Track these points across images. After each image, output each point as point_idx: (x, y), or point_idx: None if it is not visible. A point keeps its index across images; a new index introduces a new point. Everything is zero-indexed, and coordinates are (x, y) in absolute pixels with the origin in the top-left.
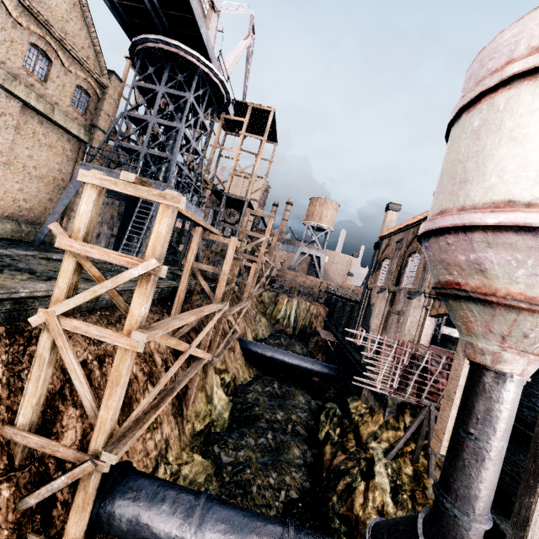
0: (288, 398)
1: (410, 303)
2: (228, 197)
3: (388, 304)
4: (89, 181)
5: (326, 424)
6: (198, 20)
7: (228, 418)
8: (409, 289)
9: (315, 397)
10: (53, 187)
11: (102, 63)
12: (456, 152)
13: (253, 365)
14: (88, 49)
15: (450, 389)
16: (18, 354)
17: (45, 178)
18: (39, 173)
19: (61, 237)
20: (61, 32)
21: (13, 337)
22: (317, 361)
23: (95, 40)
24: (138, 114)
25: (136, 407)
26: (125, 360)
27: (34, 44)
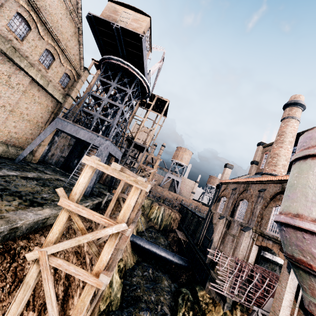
0: (158, 282)
1: (243, 234)
2: (135, 143)
3: (225, 227)
4: (89, 164)
5: (182, 307)
6: (144, 56)
7: (120, 298)
8: (241, 222)
9: (173, 281)
10: (35, 126)
11: (82, 63)
12: (305, 180)
13: (135, 252)
14: (76, 55)
15: (275, 306)
16: (4, 270)
17: (32, 121)
18: (29, 117)
19: (63, 199)
20: (64, 45)
21: (3, 255)
22: (176, 255)
23: (81, 51)
24: (97, 95)
25: (70, 302)
26: (90, 293)
27: (47, 49)
